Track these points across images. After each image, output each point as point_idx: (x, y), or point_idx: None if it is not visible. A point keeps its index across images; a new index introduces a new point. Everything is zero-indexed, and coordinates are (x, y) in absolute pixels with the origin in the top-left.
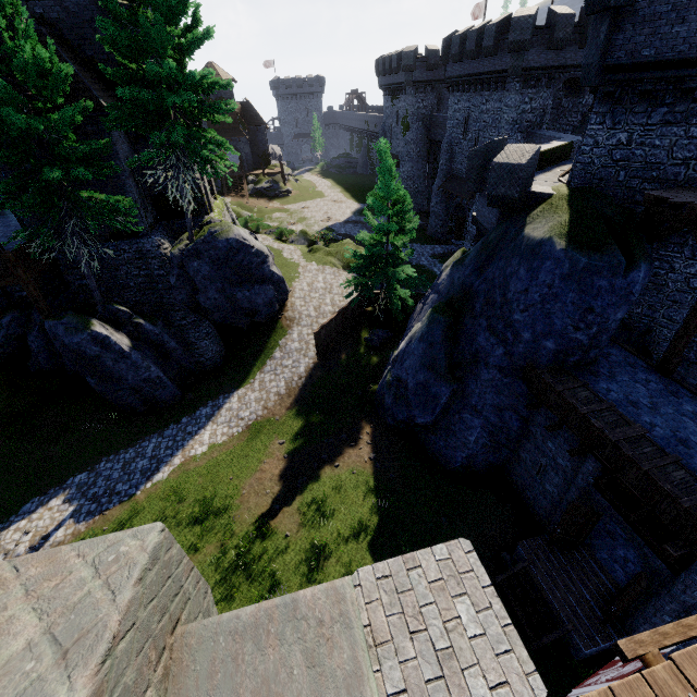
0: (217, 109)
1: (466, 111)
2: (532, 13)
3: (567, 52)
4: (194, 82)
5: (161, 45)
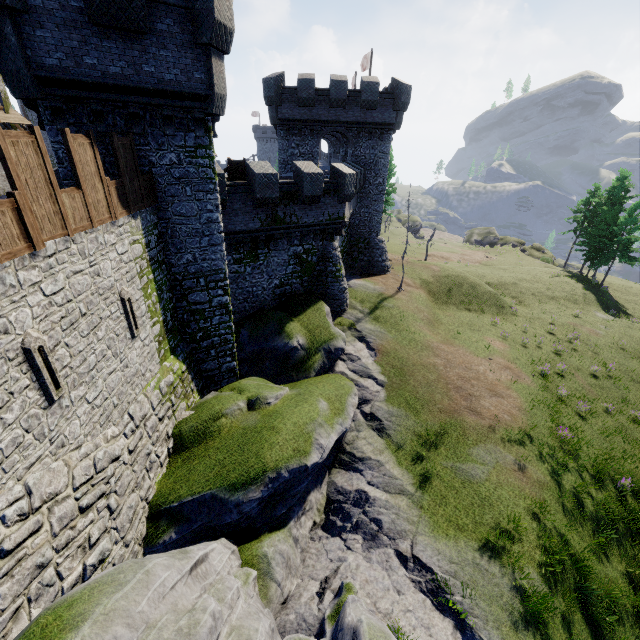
0: None
1: None
2: (272, 76)
3: (320, 110)
4: None
5: None
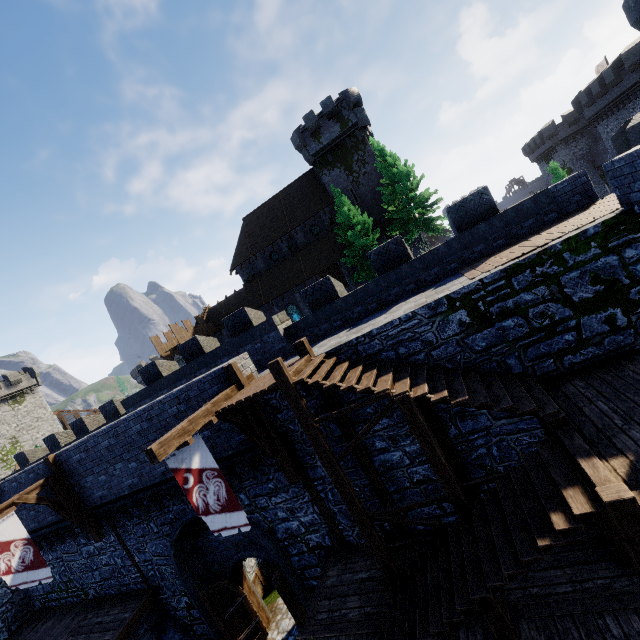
0: (435, 203)
1: (618, 126)
2: (637, 42)
3: None
4: (424, 196)
5: (408, 190)
